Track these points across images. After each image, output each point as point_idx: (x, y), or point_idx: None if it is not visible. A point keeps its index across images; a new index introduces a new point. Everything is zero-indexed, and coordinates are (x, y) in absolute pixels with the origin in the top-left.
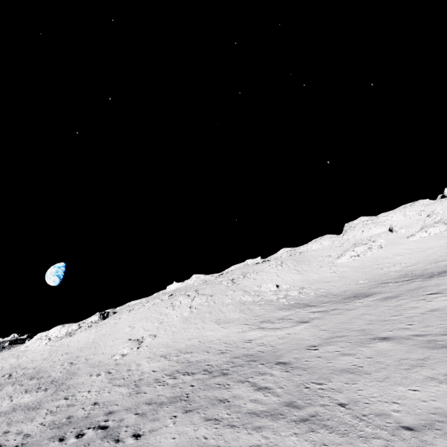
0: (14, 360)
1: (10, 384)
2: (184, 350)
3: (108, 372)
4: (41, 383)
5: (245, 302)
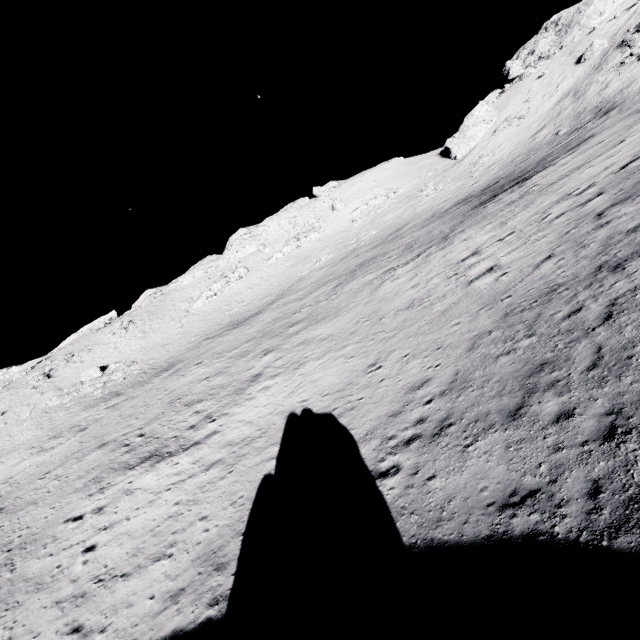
0: None
1: None
2: None
3: None
4: None
5: (50, 410)
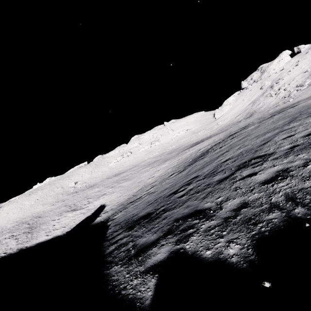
0: None
1: None
2: (24, 218)
3: None
4: None
5: (58, 193)
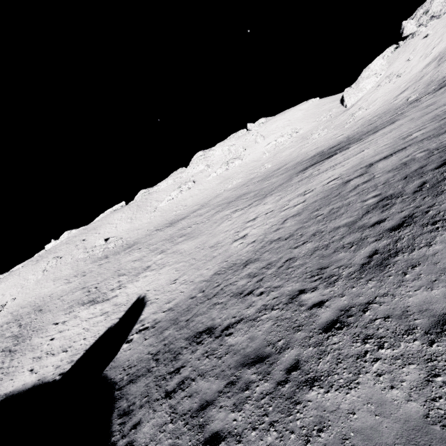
0: None
1: None
2: (24, 306)
3: None
4: None
5: (79, 260)
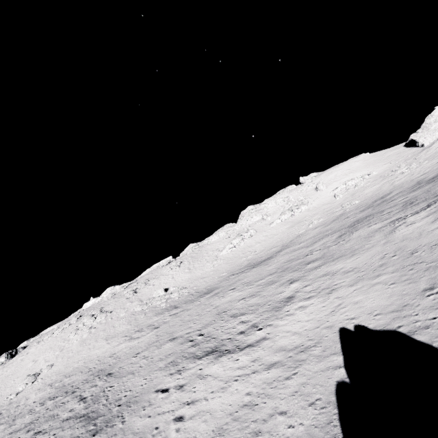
0: None
1: None
2: (68, 374)
3: None
4: None
5: (135, 313)
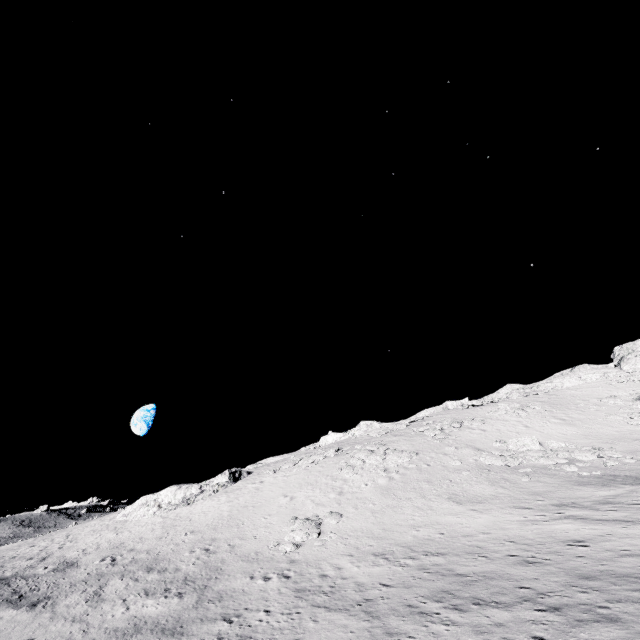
0: (112, 535)
1: (118, 576)
2: (417, 547)
3: (283, 575)
4: (168, 581)
5: (491, 468)
